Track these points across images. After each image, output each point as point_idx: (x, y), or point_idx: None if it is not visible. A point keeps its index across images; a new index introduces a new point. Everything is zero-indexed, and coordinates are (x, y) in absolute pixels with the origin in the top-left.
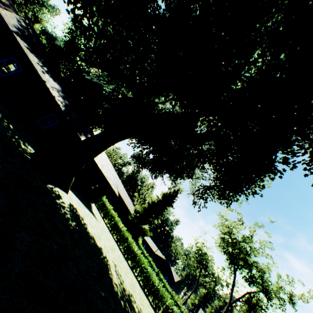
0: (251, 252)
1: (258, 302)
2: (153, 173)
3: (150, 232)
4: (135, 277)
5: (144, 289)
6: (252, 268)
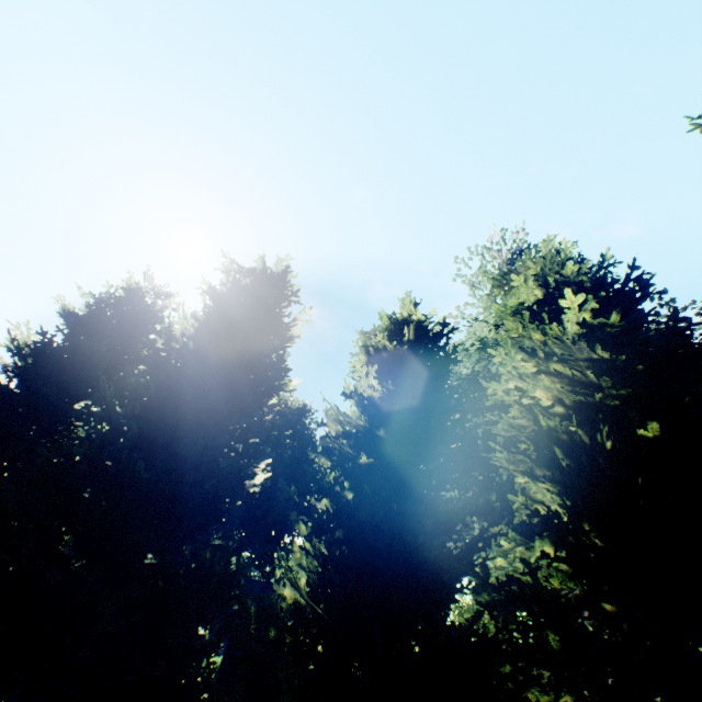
0: None
1: None
2: None
3: None
4: None
5: None
6: None
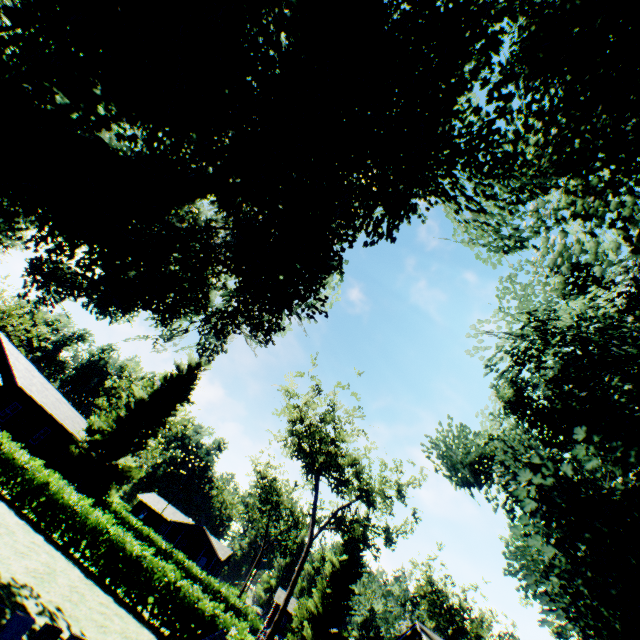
0: (336, 437)
1: (356, 518)
2: (92, 298)
3: (139, 470)
4: (70, 562)
5: (102, 579)
6: (341, 463)
